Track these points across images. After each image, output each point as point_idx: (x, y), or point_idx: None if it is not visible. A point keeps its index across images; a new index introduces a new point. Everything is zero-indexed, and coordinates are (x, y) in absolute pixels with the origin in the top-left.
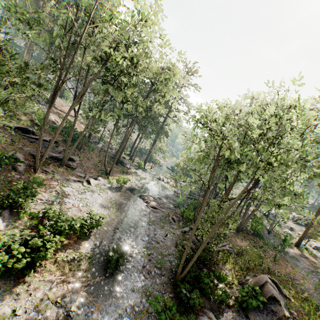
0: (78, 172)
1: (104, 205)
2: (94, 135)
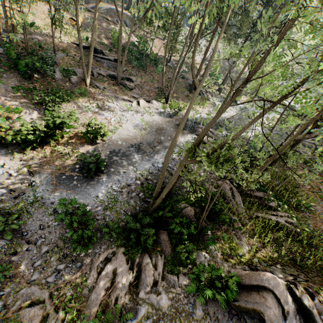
0: (134, 93)
1: (138, 125)
2: None
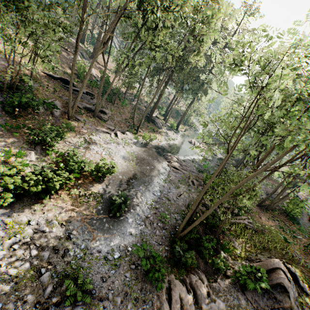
0: (108, 124)
1: (125, 157)
2: (132, 92)
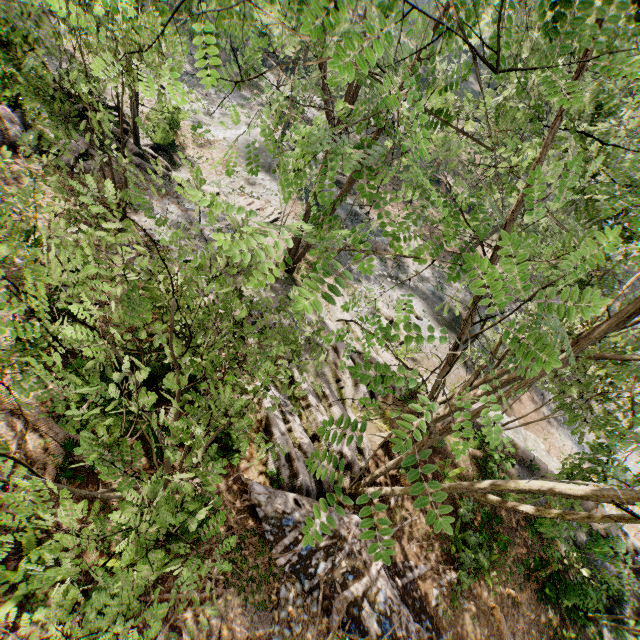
0: None
1: None
2: None
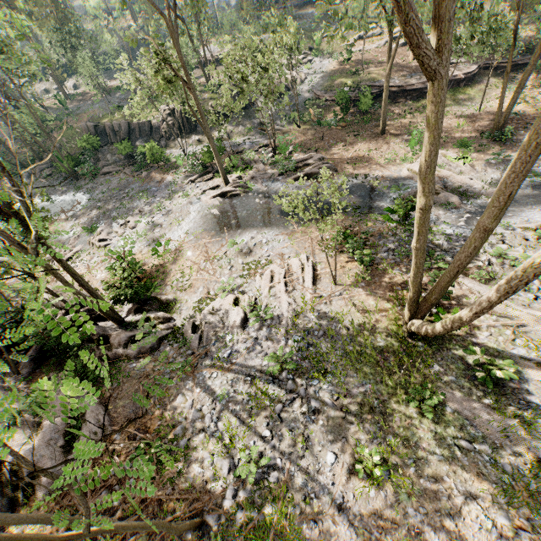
0: None
1: None
2: None
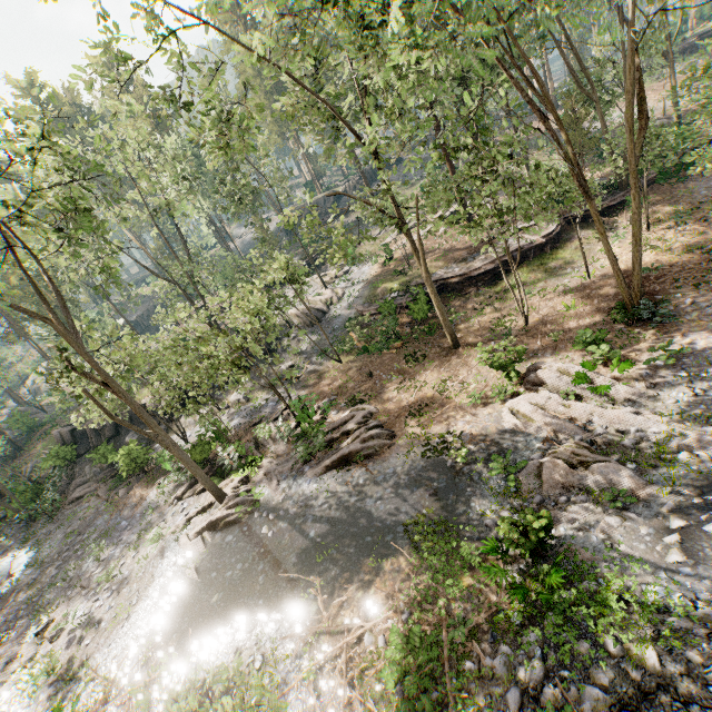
0: None
1: None
2: None
